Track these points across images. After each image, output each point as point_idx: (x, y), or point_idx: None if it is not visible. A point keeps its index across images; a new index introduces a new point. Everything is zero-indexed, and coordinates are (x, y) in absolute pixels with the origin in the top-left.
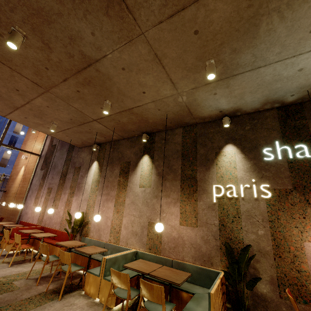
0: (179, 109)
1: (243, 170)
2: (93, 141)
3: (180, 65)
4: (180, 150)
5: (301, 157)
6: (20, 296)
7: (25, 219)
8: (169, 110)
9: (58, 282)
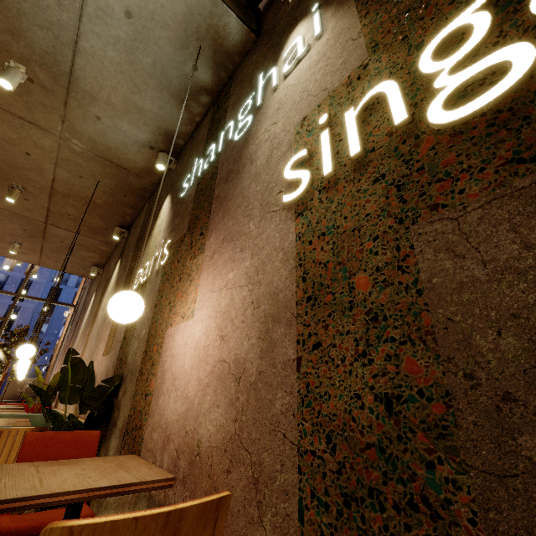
0: (98, 165)
1: (164, 230)
2: (91, 262)
3: (1, 91)
4: (138, 235)
5: (206, 167)
6: None
7: None
8: (91, 172)
9: None
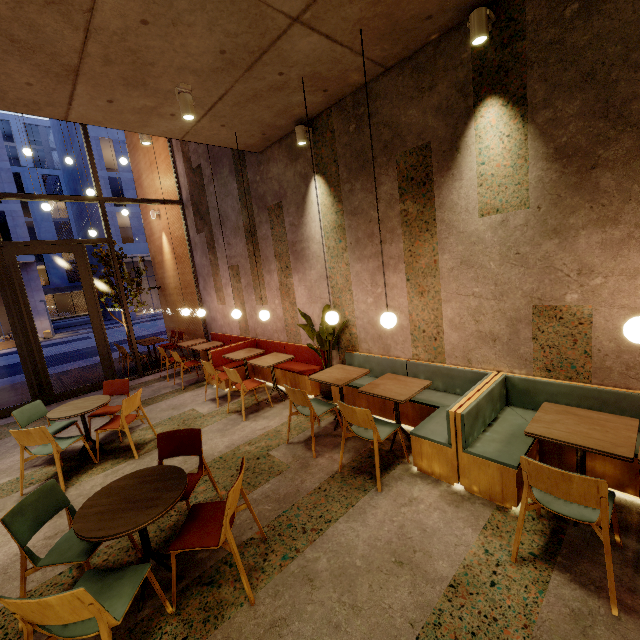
0: None
1: None
2: (291, 117)
3: None
4: None
5: None
6: (302, 485)
7: (216, 330)
8: None
9: (347, 447)
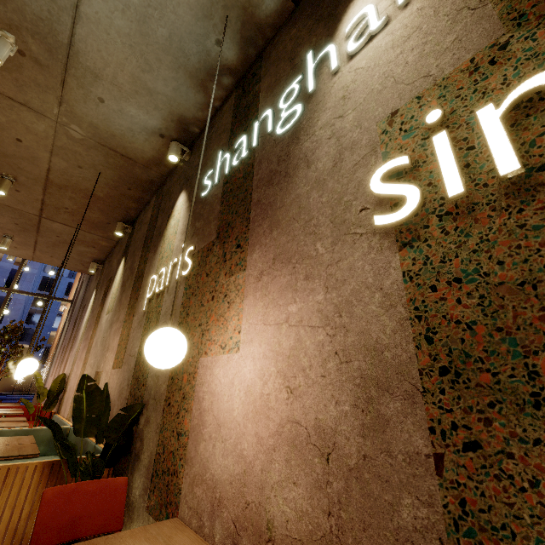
0: (100, 155)
1: (181, 232)
2: (90, 258)
3: None
4: (145, 233)
5: (236, 163)
6: None
7: None
8: (92, 162)
9: None
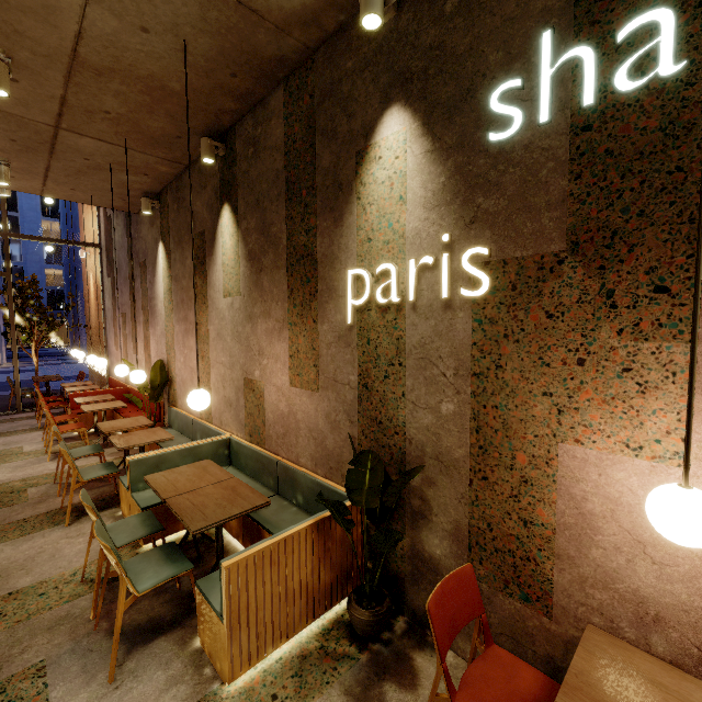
0: (192, 1)
1: (422, 203)
2: (136, 190)
3: None
4: (281, 172)
5: (633, 88)
6: (15, 516)
7: (113, 375)
8: (171, 18)
9: (98, 491)
